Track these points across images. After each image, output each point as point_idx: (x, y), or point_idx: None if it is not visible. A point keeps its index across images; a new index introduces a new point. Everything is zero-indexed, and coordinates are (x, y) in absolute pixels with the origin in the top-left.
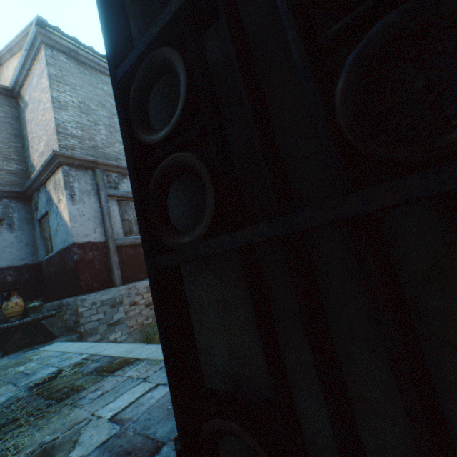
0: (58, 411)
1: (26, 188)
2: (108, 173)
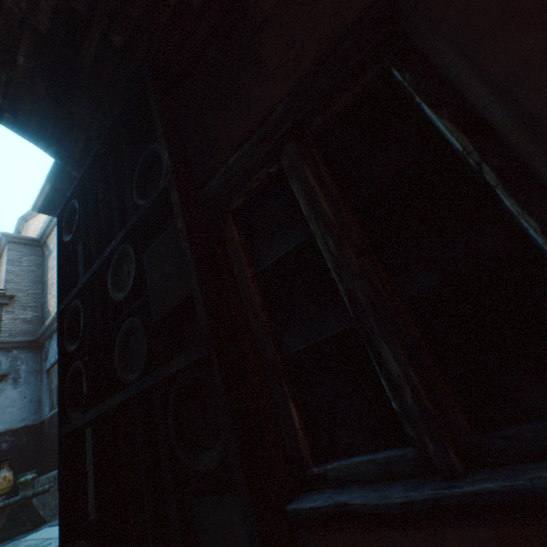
0: None
1: (39, 335)
2: None
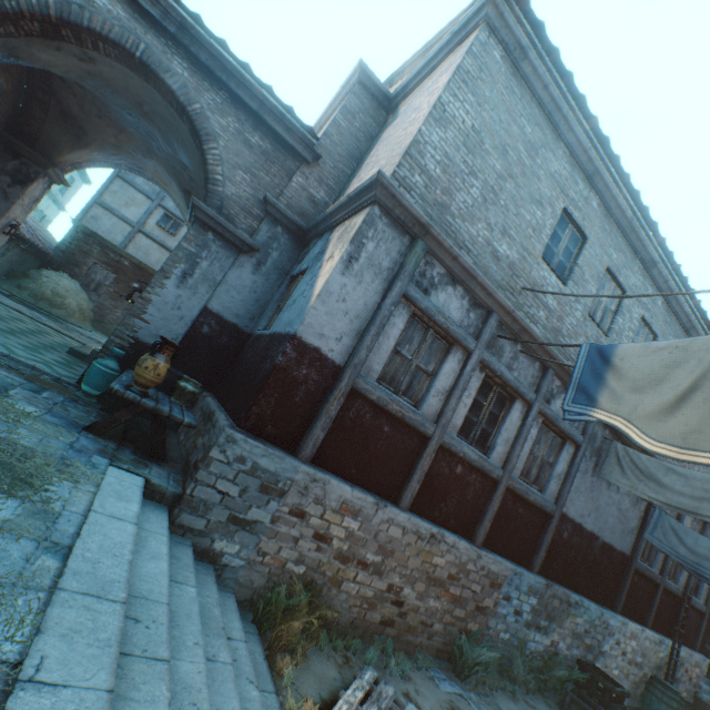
0: None
1: (311, 225)
2: (432, 261)
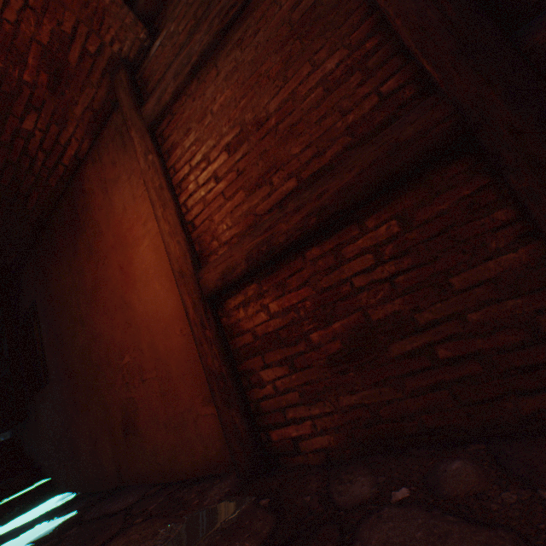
0: None
1: None
2: None
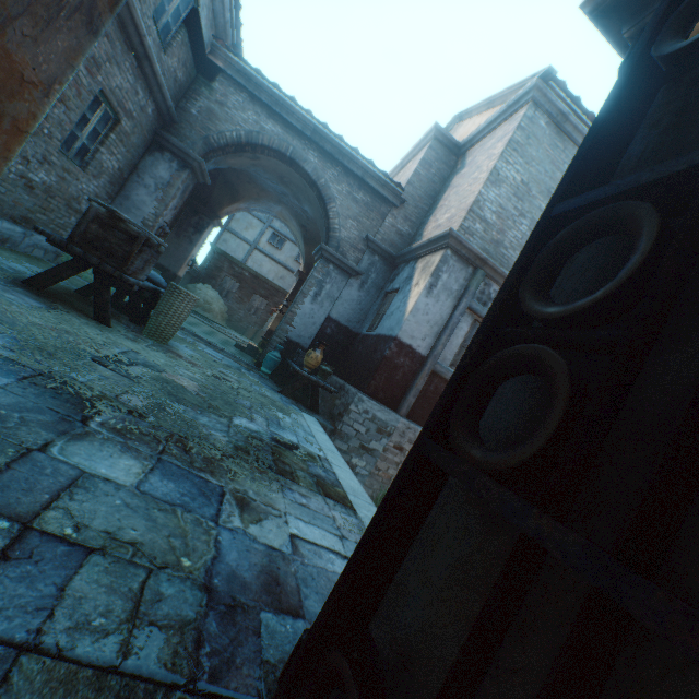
0: (271, 480)
1: (400, 254)
2: (489, 282)
